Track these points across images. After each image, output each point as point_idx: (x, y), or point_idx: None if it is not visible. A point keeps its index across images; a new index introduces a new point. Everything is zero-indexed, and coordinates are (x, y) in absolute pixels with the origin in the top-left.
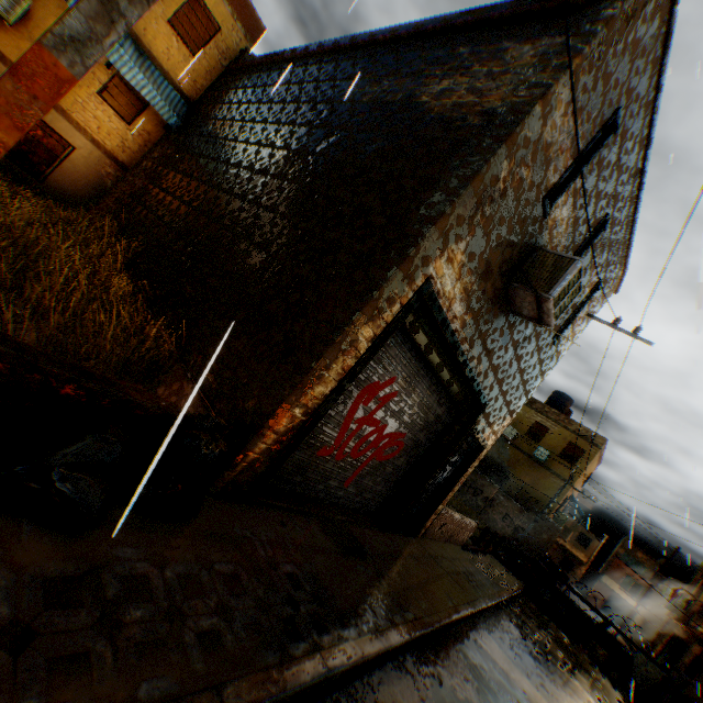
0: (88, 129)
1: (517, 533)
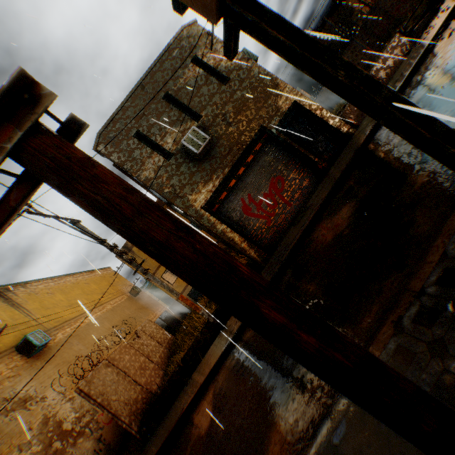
0: None
1: None
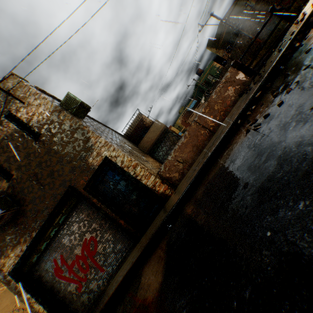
0: None
1: None
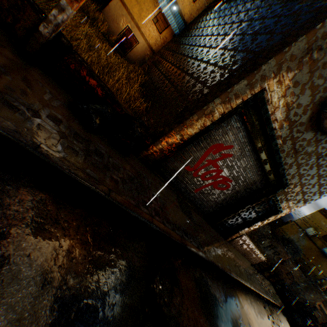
0: (145, 35)
1: (293, 284)
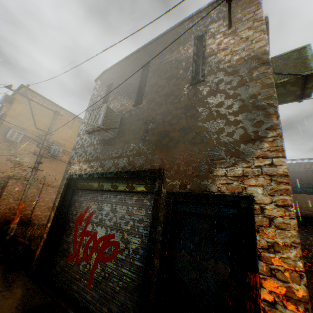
0: None
1: None
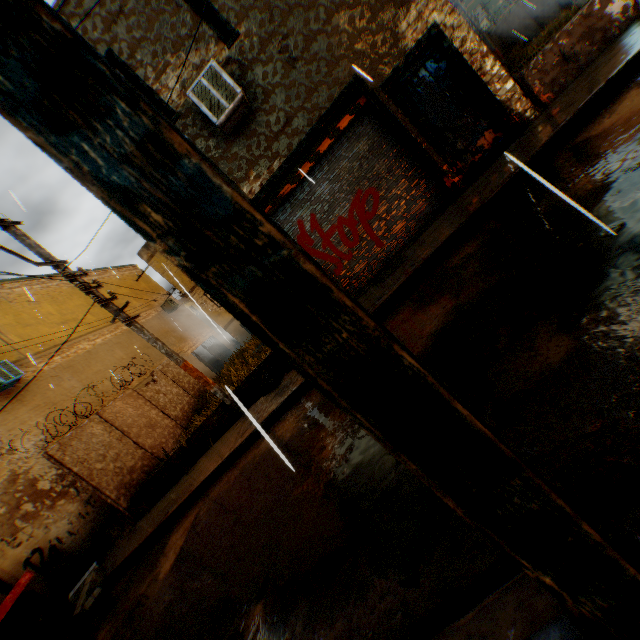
0: None
1: None
